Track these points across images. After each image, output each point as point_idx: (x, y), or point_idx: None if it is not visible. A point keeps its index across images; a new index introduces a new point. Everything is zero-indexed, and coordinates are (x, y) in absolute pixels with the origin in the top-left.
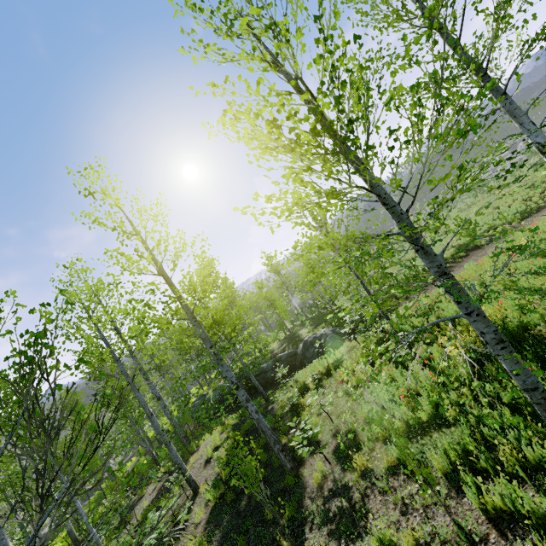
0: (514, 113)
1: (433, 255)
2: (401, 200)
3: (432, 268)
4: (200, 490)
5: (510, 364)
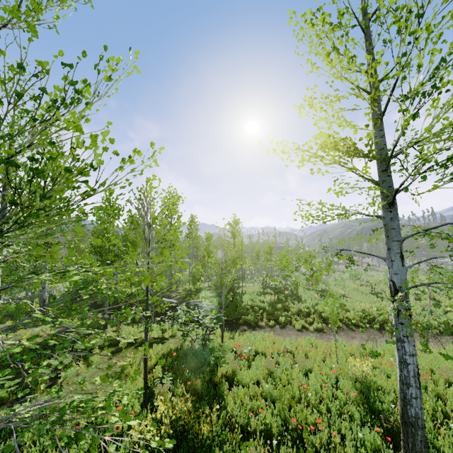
0: (389, 232)
1: None
2: None
3: None
4: None
5: None
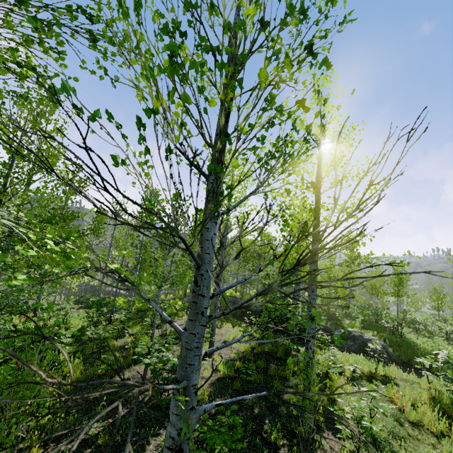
0: None
1: None
2: None
3: None
4: (213, 356)
5: None
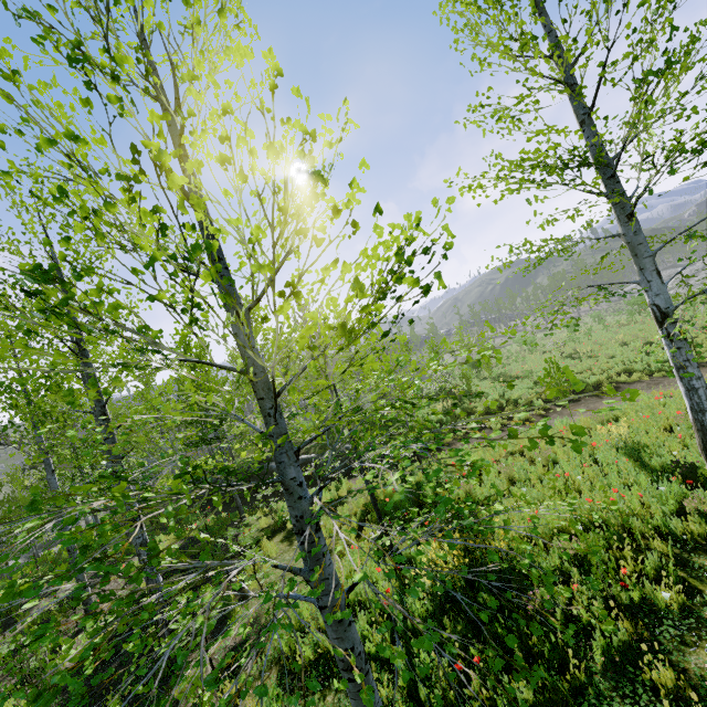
0: (636, 250)
1: (297, 497)
2: (285, 388)
3: (290, 515)
4: None
5: (356, 706)
